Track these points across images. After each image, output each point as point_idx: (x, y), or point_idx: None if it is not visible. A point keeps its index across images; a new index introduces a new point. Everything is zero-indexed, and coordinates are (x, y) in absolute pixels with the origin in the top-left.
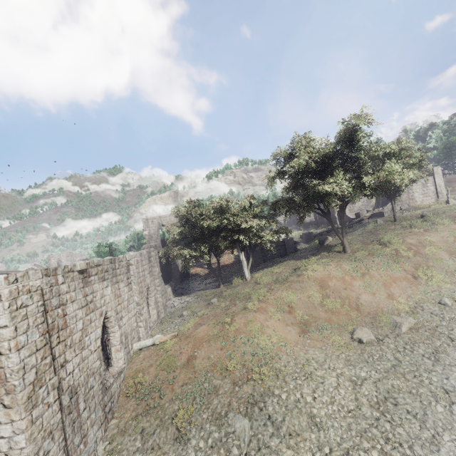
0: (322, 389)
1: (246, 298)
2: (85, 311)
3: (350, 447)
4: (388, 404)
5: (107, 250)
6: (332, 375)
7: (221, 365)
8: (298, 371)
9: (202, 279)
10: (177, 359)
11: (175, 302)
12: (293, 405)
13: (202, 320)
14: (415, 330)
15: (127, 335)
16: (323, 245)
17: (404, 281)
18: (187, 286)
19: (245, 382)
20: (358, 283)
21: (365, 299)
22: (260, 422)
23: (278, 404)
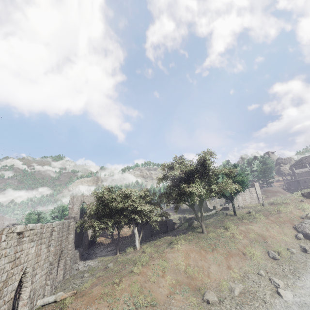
0: None
1: (134, 264)
2: (11, 265)
3: None
4: None
5: (36, 217)
6: None
7: None
8: None
9: (105, 247)
10: None
11: (80, 265)
12: None
13: (98, 280)
14: (243, 294)
15: (36, 291)
16: (190, 226)
17: (237, 256)
18: (92, 252)
19: None
20: (209, 256)
21: (213, 268)
22: None
23: None
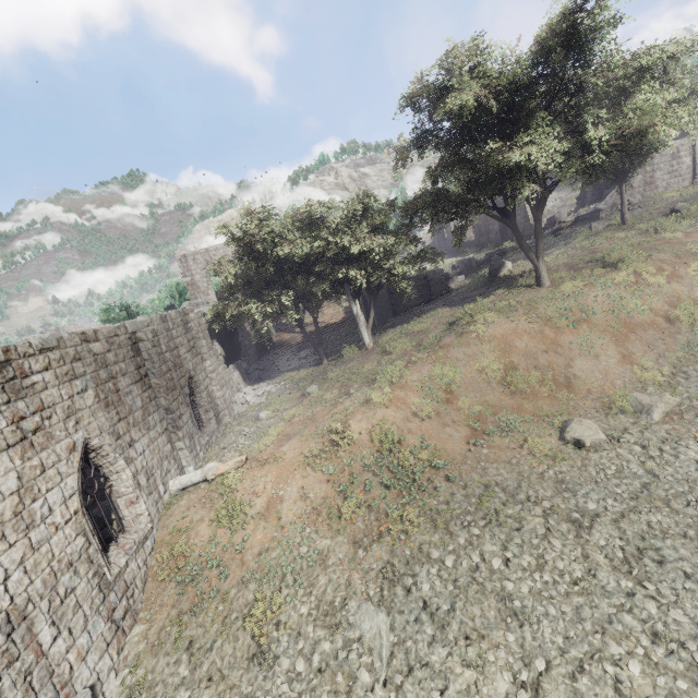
0: (519, 542)
1: (369, 382)
2: (19, 451)
3: (585, 655)
4: (647, 562)
5: (124, 316)
6: (535, 514)
7: (328, 511)
8: (472, 510)
9: (293, 352)
10: (247, 505)
11: (248, 395)
12: (469, 578)
13: (292, 427)
14: (676, 416)
15: (152, 470)
16: (497, 277)
17: (650, 330)
18: (269, 366)
19: (375, 539)
20: (569, 339)
21: (582, 367)
22: (408, 616)
23: (440, 578)
